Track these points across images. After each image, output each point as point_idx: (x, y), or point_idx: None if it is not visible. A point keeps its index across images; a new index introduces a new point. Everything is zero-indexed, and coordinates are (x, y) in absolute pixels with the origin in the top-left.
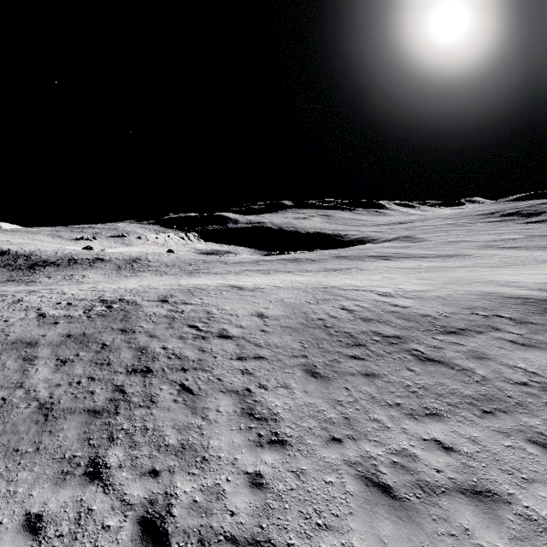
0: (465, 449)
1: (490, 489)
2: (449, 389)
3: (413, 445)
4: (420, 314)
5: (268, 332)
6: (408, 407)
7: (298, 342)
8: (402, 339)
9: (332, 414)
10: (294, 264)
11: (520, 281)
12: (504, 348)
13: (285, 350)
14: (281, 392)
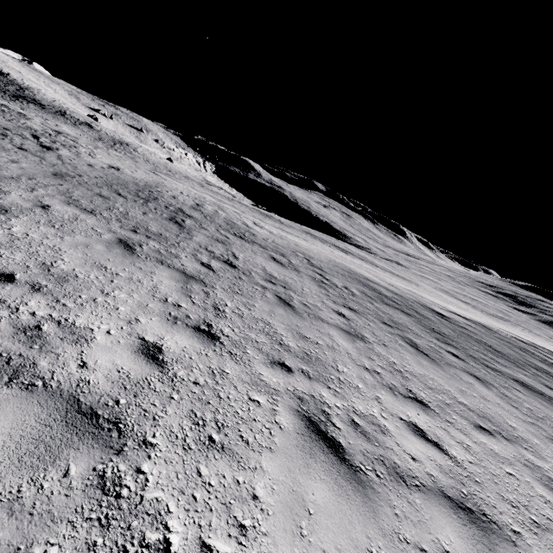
0: (55, 213)
1: (10, 211)
2: (144, 223)
3: (22, 196)
4: (250, 231)
5: (93, 167)
6: (82, 204)
7: (100, 176)
8: (190, 217)
9: (8, 173)
10: (261, 215)
11: (392, 281)
12: (256, 253)
13: (75, 169)
14: (1, 158)
